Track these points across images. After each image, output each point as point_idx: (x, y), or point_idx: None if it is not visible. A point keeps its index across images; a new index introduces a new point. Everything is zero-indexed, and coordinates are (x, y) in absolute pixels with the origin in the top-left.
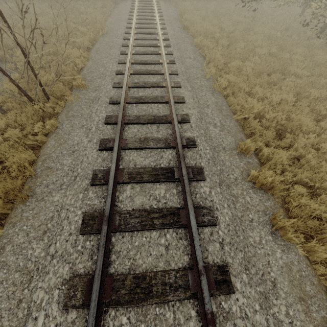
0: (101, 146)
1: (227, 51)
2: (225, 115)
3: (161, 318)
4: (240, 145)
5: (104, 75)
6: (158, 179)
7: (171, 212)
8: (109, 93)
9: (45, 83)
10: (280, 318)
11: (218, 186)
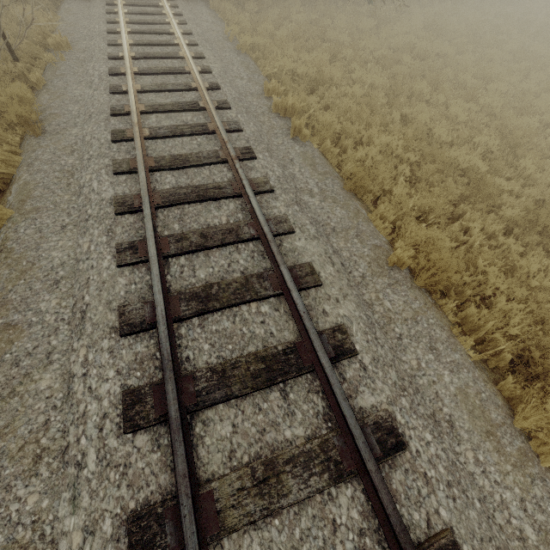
0: (112, 90)
1: (256, 17)
2: (253, 71)
3: (199, 173)
4: (266, 86)
5: (90, 36)
6: (182, 108)
7: (200, 126)
8: (105, 50)
9: (1, 47)
10: (294, 173)
11: (244, 113)
